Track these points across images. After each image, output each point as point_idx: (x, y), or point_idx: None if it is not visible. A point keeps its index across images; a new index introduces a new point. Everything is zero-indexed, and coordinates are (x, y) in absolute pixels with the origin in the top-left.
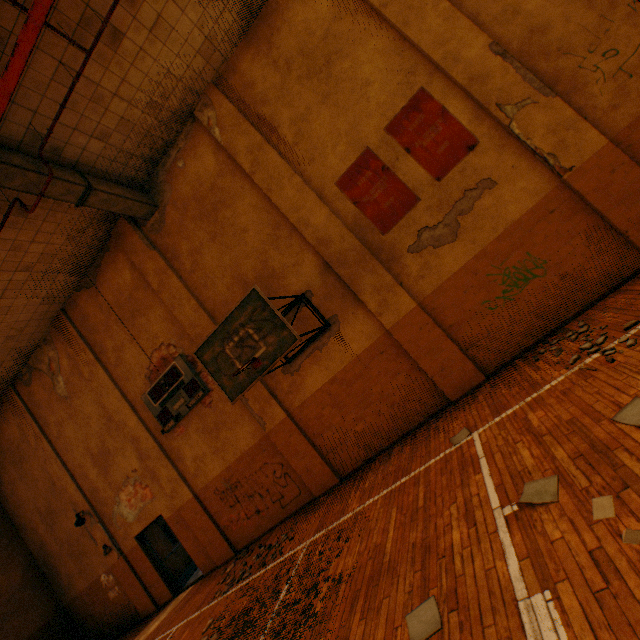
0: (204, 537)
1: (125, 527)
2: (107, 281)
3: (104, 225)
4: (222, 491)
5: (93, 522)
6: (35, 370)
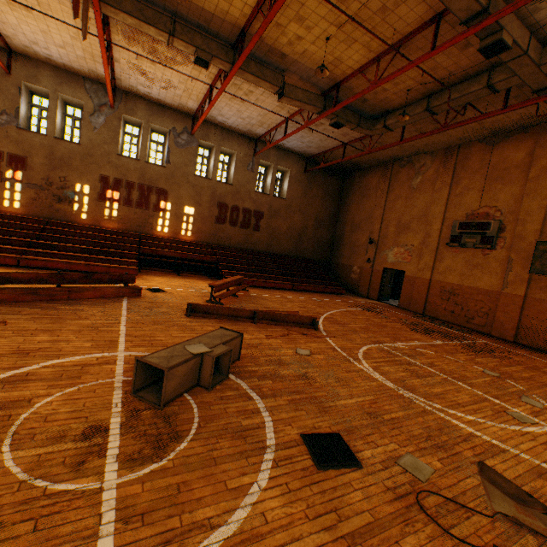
0: (415, 296)
1: (383, 260)
2: (502, 149)
3: (544, 119)
4: (444, 290)
5: (372, 246)
6: (410, 163)
